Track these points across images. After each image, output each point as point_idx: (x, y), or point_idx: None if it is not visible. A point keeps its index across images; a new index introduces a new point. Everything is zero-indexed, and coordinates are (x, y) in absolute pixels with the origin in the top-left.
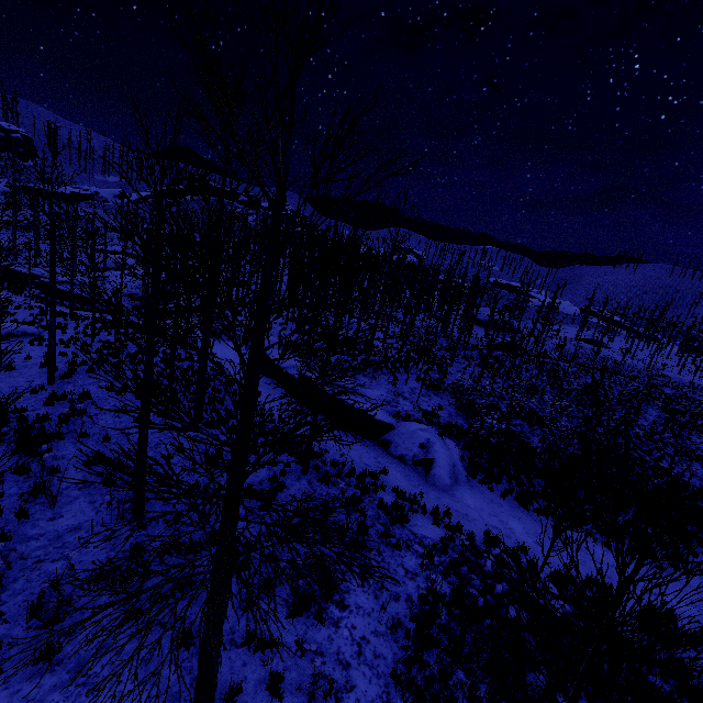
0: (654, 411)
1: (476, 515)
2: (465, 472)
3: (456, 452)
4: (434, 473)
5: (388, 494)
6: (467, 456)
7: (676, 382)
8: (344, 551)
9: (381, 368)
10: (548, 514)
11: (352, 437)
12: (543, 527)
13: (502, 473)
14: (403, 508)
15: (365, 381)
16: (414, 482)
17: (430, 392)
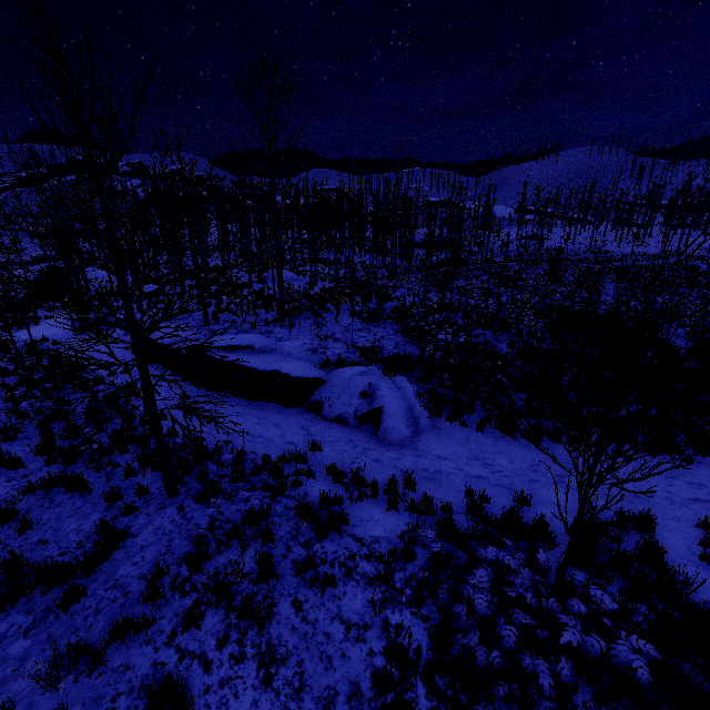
0: (611, 285)
1: (450, 468)
2: (426, 413)
3: (410, 389)
4: (386, 427)
5: (319, 482)
6: (425, 390)
7: (618, 255)
8: (229, 632)
9: (301, 311)
10: (541, 435)
11: (270, 410)
12: (538, 455)
13: (473, 400)
14: (339, 500)
15: (282, 333)
16: (361, 448)
17: (369, 325)
